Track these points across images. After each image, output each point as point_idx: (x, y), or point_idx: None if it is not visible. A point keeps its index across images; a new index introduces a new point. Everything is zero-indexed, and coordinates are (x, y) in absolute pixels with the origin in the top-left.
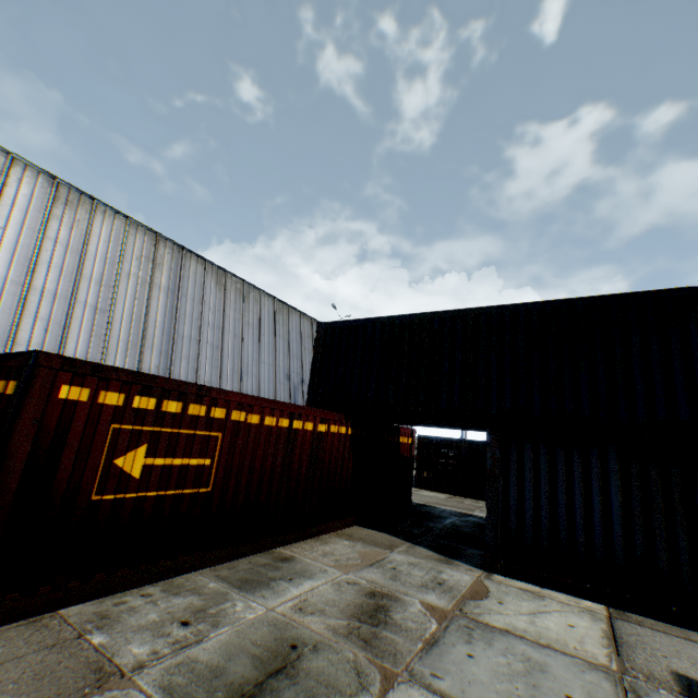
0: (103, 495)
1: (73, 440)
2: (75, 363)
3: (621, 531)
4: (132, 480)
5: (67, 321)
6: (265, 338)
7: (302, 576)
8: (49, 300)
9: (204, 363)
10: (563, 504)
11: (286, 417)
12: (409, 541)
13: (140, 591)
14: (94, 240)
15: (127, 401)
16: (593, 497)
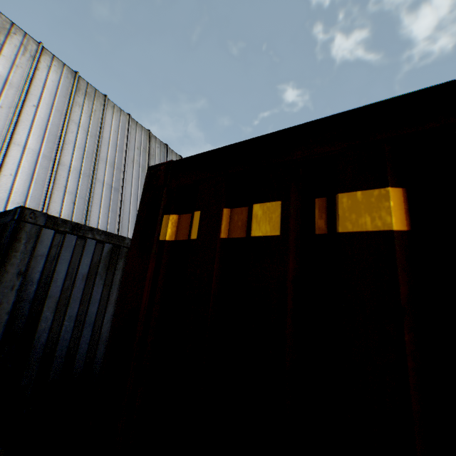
0: None
1: None
2: None
3: None
4: None
5: (89, 196)
6: None
7: None
8: (74, 176)
9: None
10: None
11: None
12: None
13: None
14: (106, 129)
15: None
16: None
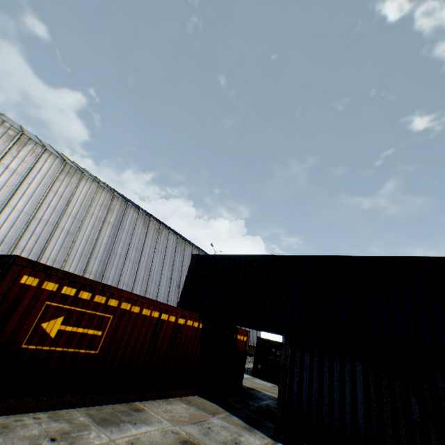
0: (29, 345)
1: (21, 307)
2: (35, 264)
3: (362, 418)
4: (49, 338)
5: (49, 237)
6: (167, 260)
7: (143, 422)
8: (43, 224)
9: (126, 271)
10: (326, 393)
11: (157, 310)
12: (229, 411)
13: (34, 414)
14: (77, 194)
15: (59, 289)
16: (346, 390)
